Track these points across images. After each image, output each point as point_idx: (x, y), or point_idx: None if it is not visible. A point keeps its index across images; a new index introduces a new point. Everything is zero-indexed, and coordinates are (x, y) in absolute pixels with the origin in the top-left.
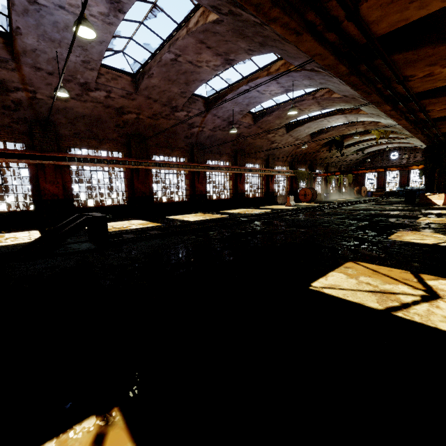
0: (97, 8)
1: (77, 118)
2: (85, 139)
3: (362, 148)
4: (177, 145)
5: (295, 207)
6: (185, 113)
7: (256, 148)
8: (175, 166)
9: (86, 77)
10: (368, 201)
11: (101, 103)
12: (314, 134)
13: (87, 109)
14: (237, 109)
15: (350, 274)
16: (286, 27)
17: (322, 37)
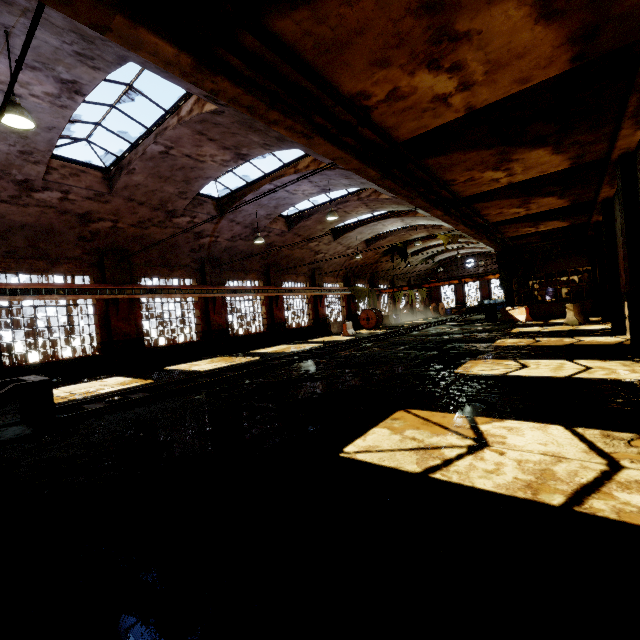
0: (42, 88)
1: (11, 230)
2: (25, 260)
3: (432, 256)
4: (179, 262)
5: (354, 337)
6: (188, 219)
7: (296, 260)
8: (177, 292)
9: (26, 173)
10: (445, 321)
11: (53, 208)
12: (370, 240)
13: (29, 217)
14: (262, 212)
15: (396, 429)
16: (292, 130)
17: (339, 140)
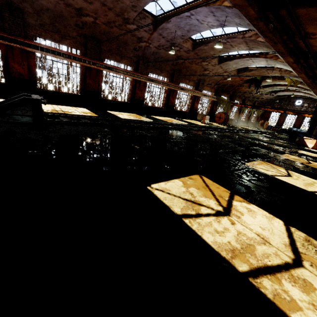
0: None
1: (41, 10)
2: (49, 32)
3: (276, 91)
4: (126, 54)
5: (207, 125)
6: (135, 27)
7: (191, 71)
8: (121, 72)
9: None
10: (263, 132)
11: (62, 0)
12: (241, 70)
13: (50, 4)
14: (179, 33)
15: (187, 184)
16: None
17: None
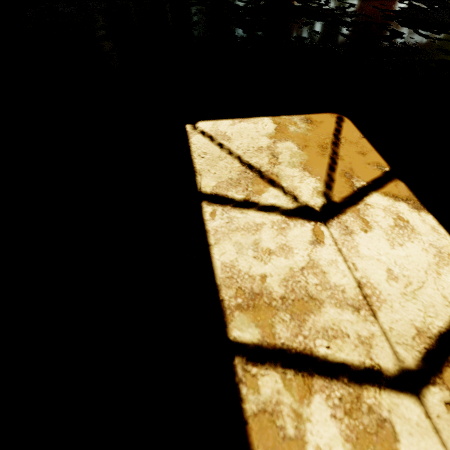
0: None
1: None
2: None
3: None
4: None
5: None
6: None
7: None
8: None
9: None
10: None
11: None
12: None
13: None
14: None
15: (283, 132)
16: None
17: None
